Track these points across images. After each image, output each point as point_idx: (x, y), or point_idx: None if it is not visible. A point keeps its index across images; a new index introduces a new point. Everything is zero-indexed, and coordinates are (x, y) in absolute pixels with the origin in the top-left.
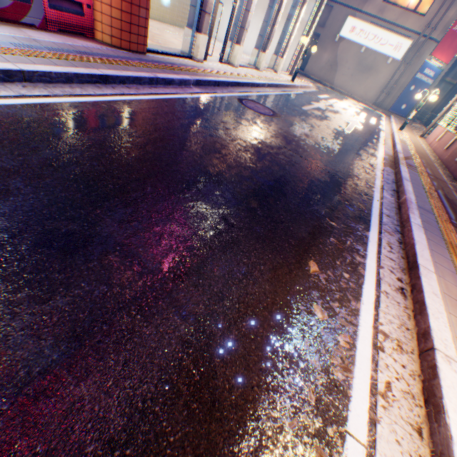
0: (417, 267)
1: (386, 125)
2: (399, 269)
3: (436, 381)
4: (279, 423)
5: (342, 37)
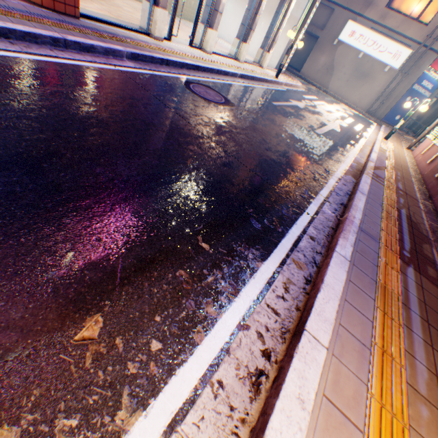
0: (300, 335)
1: (373, 133)
2: (279, 331)
3: None
4: None
5: (341, 41)
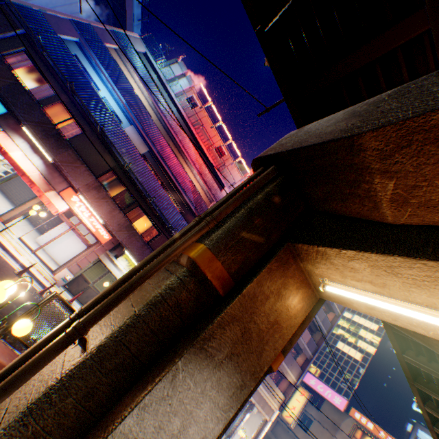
0: None
1: None
2: None
3: None
4: None
5: None
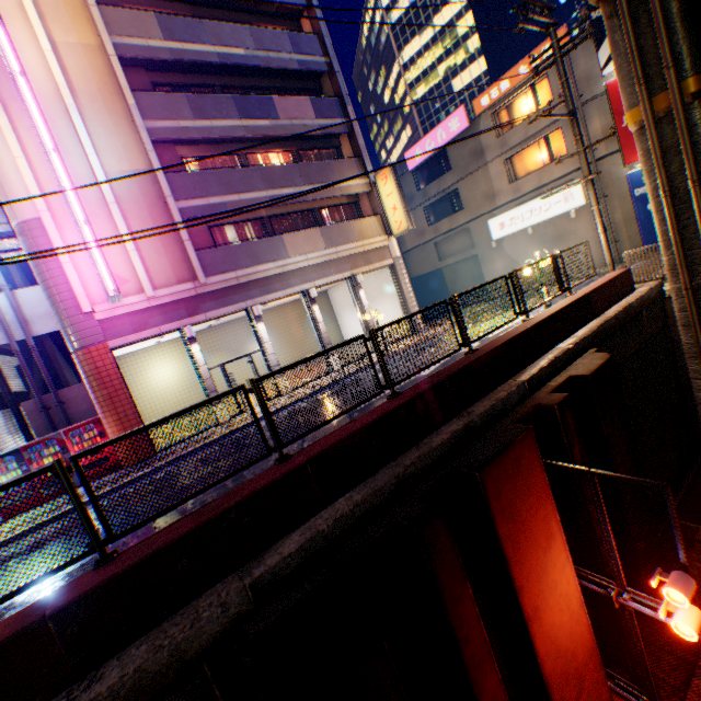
0: None
1: None
2: None
3: None
4: None
5: (497, 239)
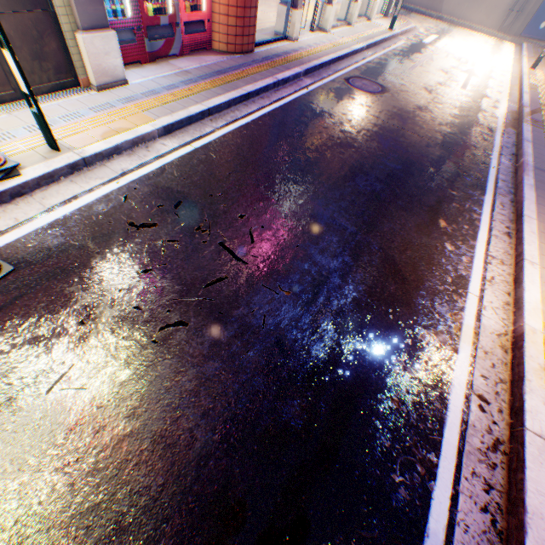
0: (521, 217)
1: (514, 63)
2: (508, 221)
3: (521, 273)
4: (434, 287)
5: None
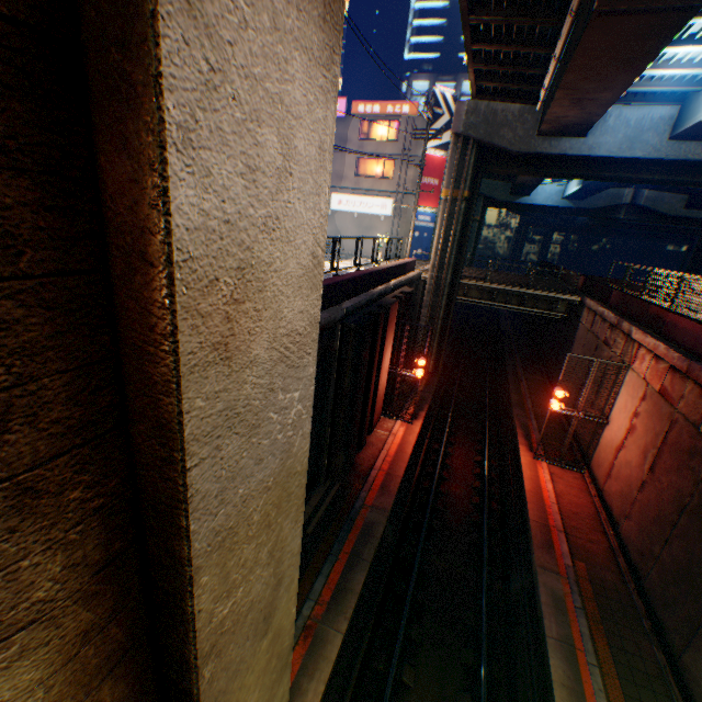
0: None
1: None
2: None
3: None
4: None
5: (334, 210)
